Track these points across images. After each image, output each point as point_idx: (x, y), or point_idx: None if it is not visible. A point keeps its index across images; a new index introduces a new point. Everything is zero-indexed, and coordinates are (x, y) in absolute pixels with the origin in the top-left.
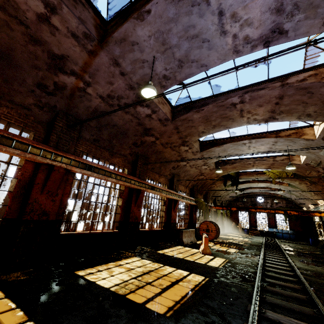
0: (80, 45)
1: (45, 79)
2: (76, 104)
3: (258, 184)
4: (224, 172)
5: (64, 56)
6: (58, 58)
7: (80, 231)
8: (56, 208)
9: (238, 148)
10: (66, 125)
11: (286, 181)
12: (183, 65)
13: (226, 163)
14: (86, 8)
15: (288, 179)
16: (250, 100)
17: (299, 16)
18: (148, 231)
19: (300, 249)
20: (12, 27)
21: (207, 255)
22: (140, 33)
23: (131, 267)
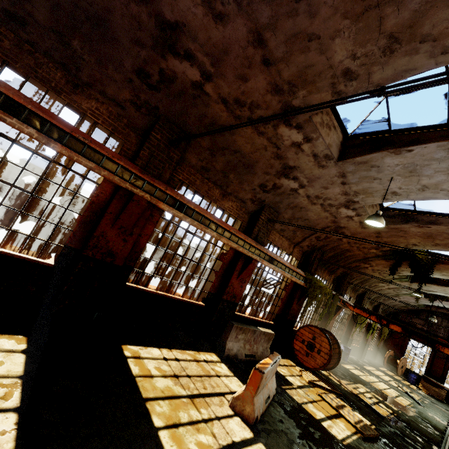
0: None
1: None
2: None
3: None
4: (398, 243)
5: None
6: None
7: None
8: None
9: None
10: None
11: None
12: None
13: (410, 218)
14: None
15: None
16: None
17: None
18: (155, 294)
19: None
20: None
21: (239, 421)
22: None
23: None
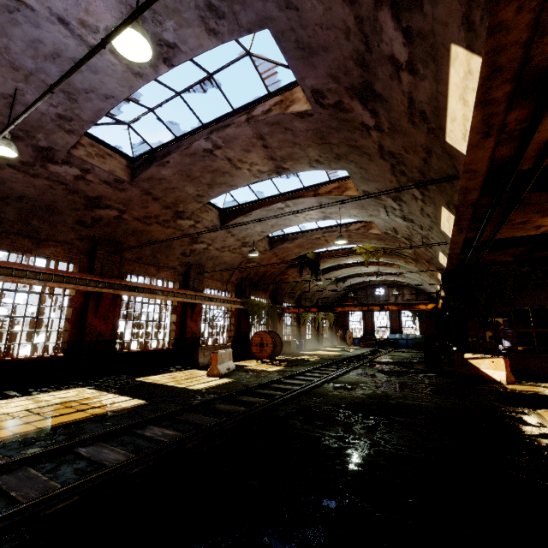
0: None
1: None
2: None
3: (361, 268)
4: (291, 255)
5: None
6: None
7: None
8: None
9: (278, 216)
10: None
11: (390, 261)
12: (75, 97)
13: (285, 240)
14: None
15: (390, 257)
16: (226, 144)
17: (170, 24)
18: (137, 352)
19: (401, 359)
20: None
21: (213, 378)
22: None
23: (50, 398)
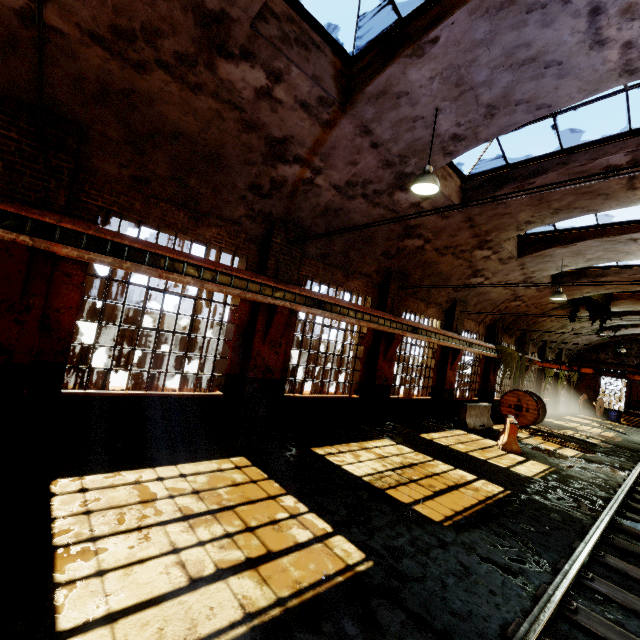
0: (311, 117)
1: (260, 177)
2: (298, 205)
3: None
4: (573, 294)
5: (286, 139)
6: (278, 144)
7: (307, 394)
8: (280, 364)
9: (614, 248)
10: (285, 241)
11: None
12: (496, 112)
13: (580, 275)
14: (322, 51)
15: None
16: None
17: None
18: (403, 399)
19: None
20: (224, 116)
21: (513, 455)
22: (414, 77)
23: (384, 453)
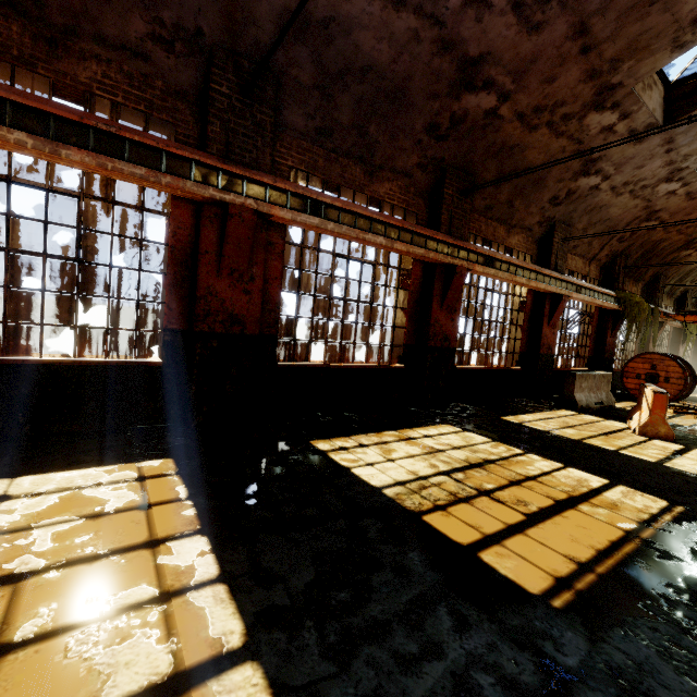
0: None
1: None
2: (248, 10)
3: None
4: None
5: None
6: None
7: (319, 362)
8: (256, 310)
9: None
10: (239, 91)
11: None
12: None
13: None
14: None
15: None
16: None
17: None
18: (477, 370)
19: None
20: None
21: (660, 441)
22: None
23: (437, 445)
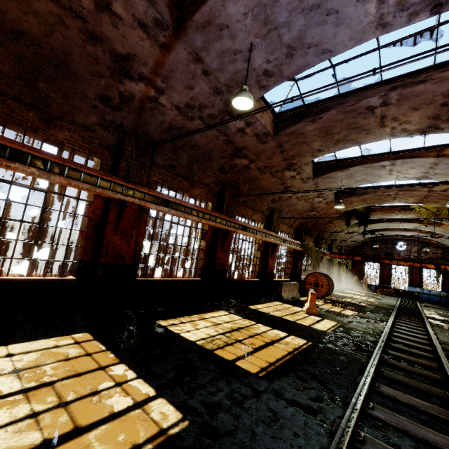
0: (150, 38)
1: (109, 90)
2: (146, 120)
3: (400, 224)
4: (348, 207)
5: (129, 56)
6: (123, 60)
7: (158, 278)
8: (131, 251)
9: (372, 173)
10: (136, 149)
11: (446, 222)
12: (294, 52)
13: (352, 193)
14: None
15: None
16: (398, 101)
17: None
18: (237, 281)
19: None
20: (67, 23)
21: (313, 316)
22: (232, 11)
23: (218, 321)
